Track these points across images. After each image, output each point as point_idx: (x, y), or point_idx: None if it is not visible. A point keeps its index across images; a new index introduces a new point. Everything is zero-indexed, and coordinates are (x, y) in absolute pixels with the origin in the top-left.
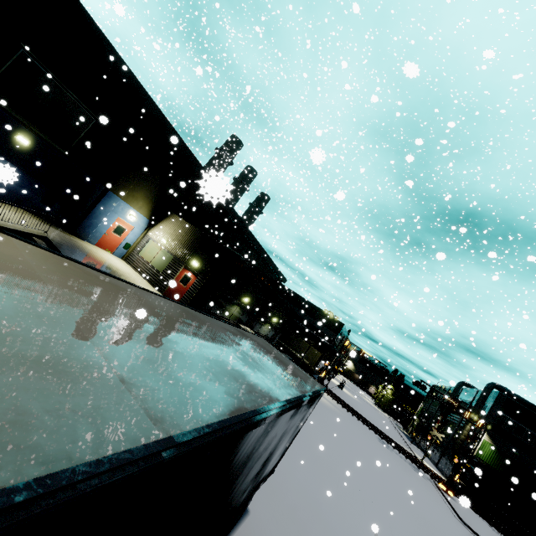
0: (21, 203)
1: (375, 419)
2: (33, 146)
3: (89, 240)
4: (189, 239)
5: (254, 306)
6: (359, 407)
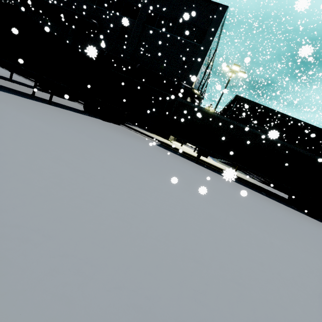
0: None
1: None
2: None
3: None
4: None
5: None
6: None
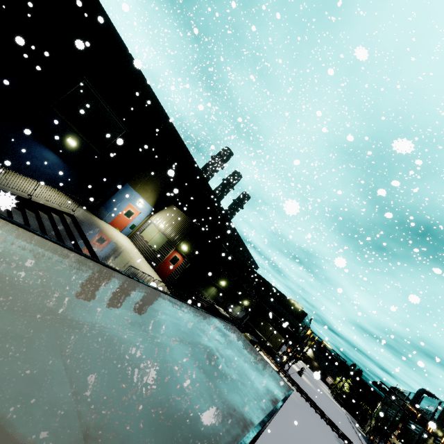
0: (61, 187)
1: (332, 412)
2: (78, 146)
3: (105, 219)
4: (182, 227)
5: (229, 289)
6: (317, 397)
